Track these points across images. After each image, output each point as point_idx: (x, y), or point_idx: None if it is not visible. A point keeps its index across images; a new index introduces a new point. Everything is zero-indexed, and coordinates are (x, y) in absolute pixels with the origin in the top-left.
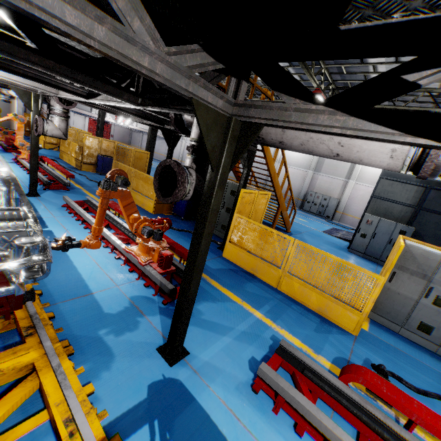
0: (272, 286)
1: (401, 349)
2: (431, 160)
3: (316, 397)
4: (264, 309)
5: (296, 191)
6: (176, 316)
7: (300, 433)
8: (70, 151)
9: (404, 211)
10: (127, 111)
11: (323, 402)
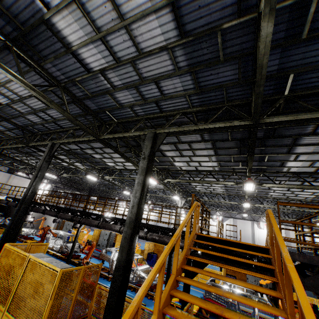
0: None
1: None
2: None
3: None
4: None
5: None
6: None
7: None
8: None
9: None
10: None
11: None
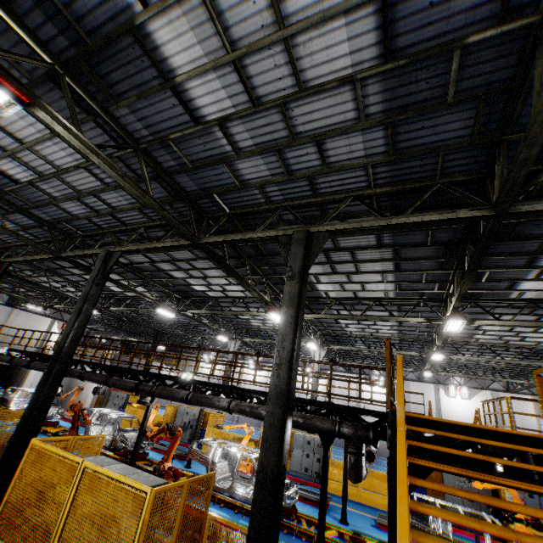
0: None
1: None
2: None
3: None
4: None
5: None
6: None
7: None
8: None
9: None
10: None
11: None
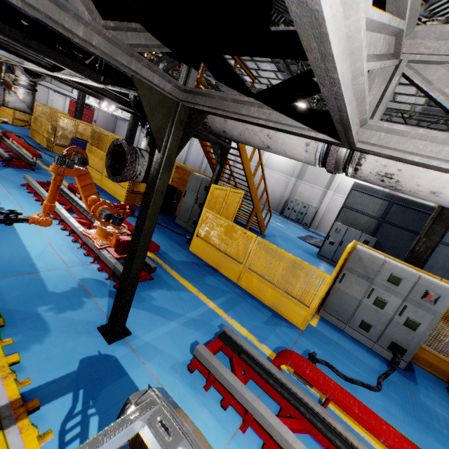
0: (233, 281)
1: (342, 343)
2: (333, 155)
3: (249, 378)
4: (219, 301)
5: (278, 197)
6: (118, 295)
7: (224, 407)
8: (42, 130)
9: (369, 223)
10: (97, 91)
11: (255, 383)
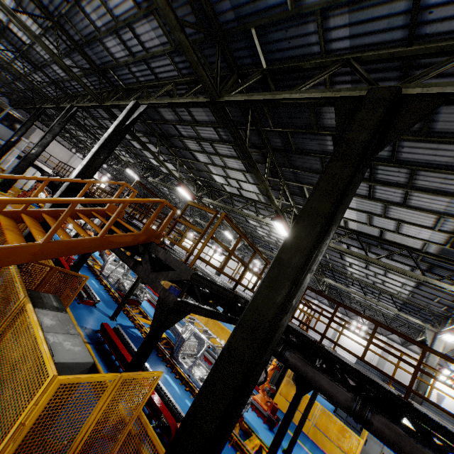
0: (305, 432)
1: None
2: None
3: None
4: (307, 445)
5: None
6: (294, 436)
7: None
8: None
9: None
10: None
11: None
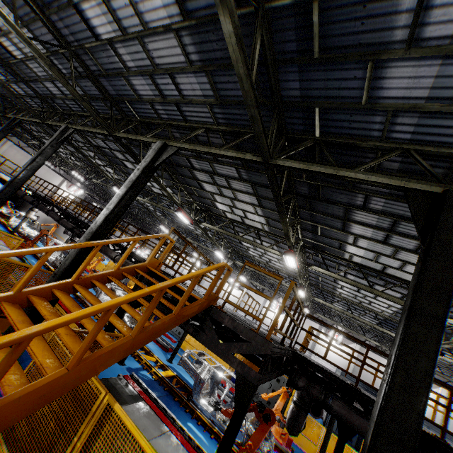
0: None
1: None
2: None
3: None
4: None
5: None
6: None
7: None
8: None
9: None
10: None
11: None
